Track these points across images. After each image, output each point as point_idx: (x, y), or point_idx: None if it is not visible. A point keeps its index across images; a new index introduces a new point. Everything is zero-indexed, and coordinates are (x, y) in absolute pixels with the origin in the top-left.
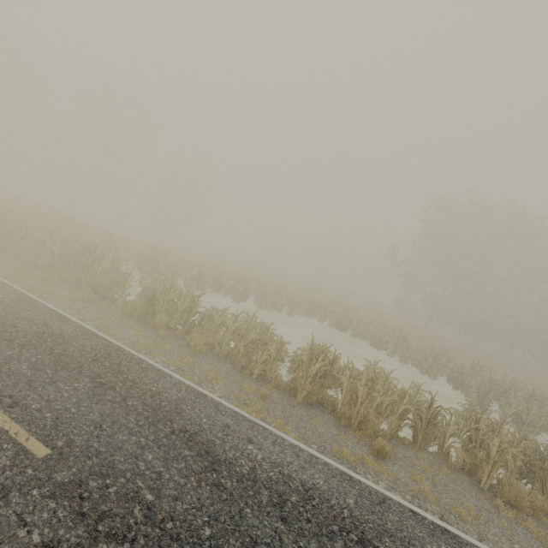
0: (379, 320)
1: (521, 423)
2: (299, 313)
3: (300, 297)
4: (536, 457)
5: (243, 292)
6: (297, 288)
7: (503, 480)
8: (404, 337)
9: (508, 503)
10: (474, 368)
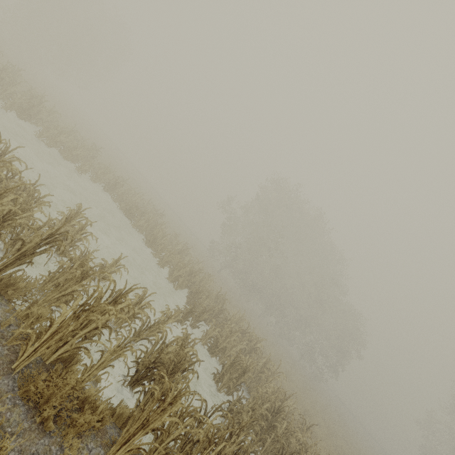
0: (176, 233)
1: (215, 347)
2: (98, 183)
3: (108, 168)
4: (169, 365)
5: (27, 108)
6: (131, 184)
7: (34, 362)
8: (181, 250)
9: (29, 405)
10: (217, 296)
